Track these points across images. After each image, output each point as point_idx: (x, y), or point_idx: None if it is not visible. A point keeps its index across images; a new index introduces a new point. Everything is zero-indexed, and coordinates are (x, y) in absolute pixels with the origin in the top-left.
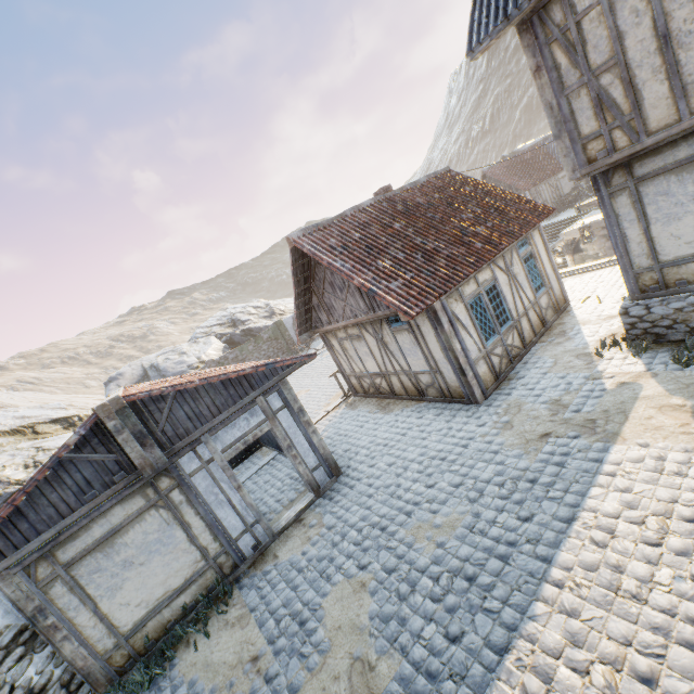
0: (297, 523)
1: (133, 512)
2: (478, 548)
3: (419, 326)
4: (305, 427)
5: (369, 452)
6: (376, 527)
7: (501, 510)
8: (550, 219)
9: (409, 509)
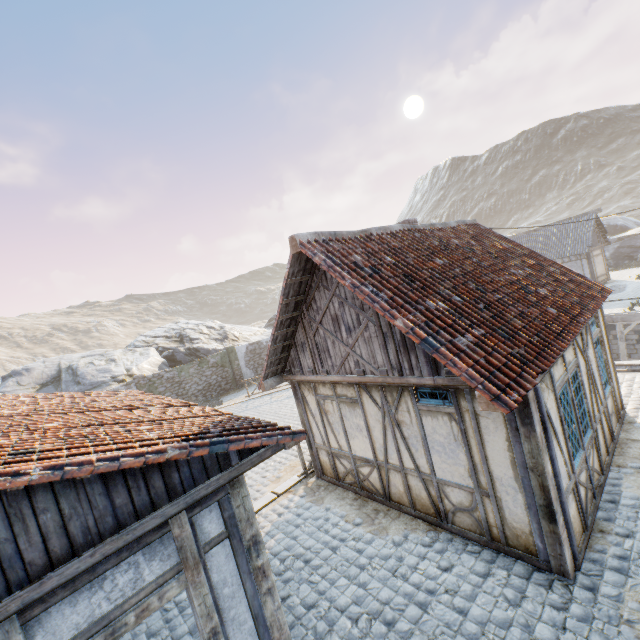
0: None
1: None
2: None
3: (476, 415)
4: (255, 582)
5: (356, 633)
6: None
7: None
8: None
9: None
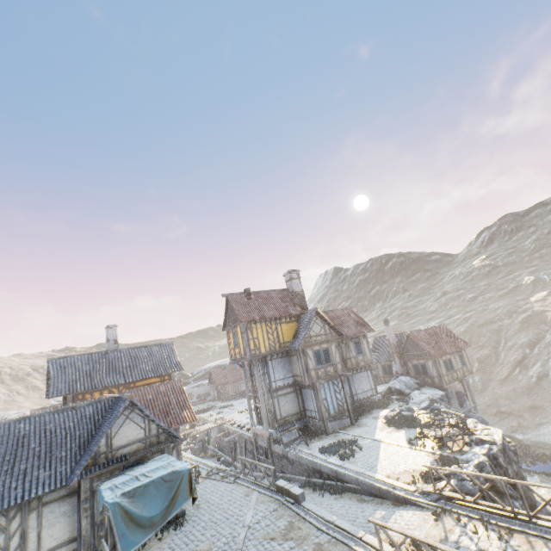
0: None
1: None
2: None
3: None
4: None
5: None
6: None
7: None
8: (225, 402)
9: None
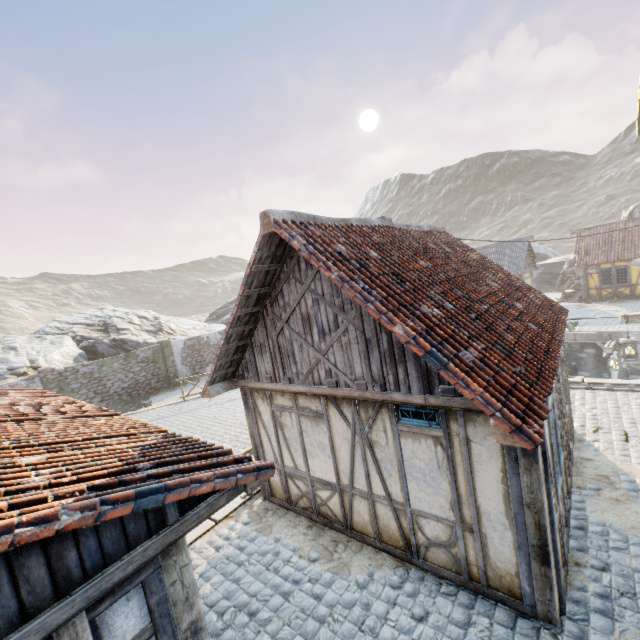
0: None
1: None
2: None
3: (468, 441)
4: None
5: None
6: None
7: None
8: None
9: None
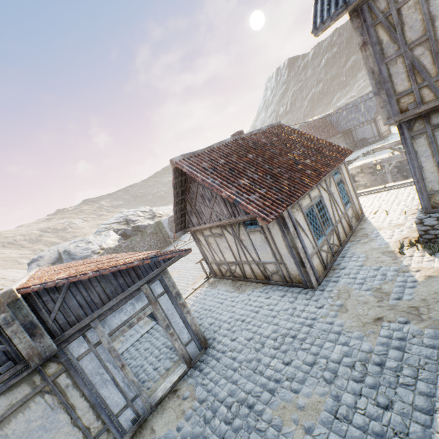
0: (172, 393)
1: (17, 401)
2: (347, 438)
3: (269, 229)
4: (181, 309)
5: (230, 326)
6: (244, 404)
7: (359, 394)
8: None
9: (271, 386)
